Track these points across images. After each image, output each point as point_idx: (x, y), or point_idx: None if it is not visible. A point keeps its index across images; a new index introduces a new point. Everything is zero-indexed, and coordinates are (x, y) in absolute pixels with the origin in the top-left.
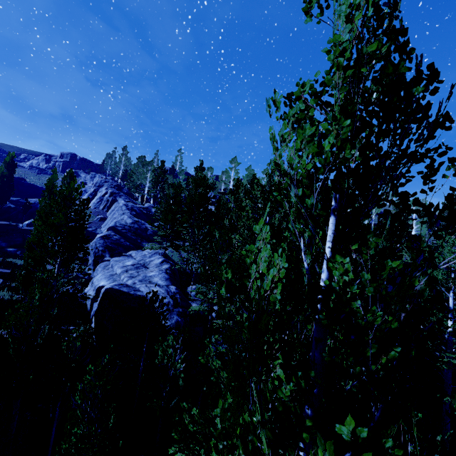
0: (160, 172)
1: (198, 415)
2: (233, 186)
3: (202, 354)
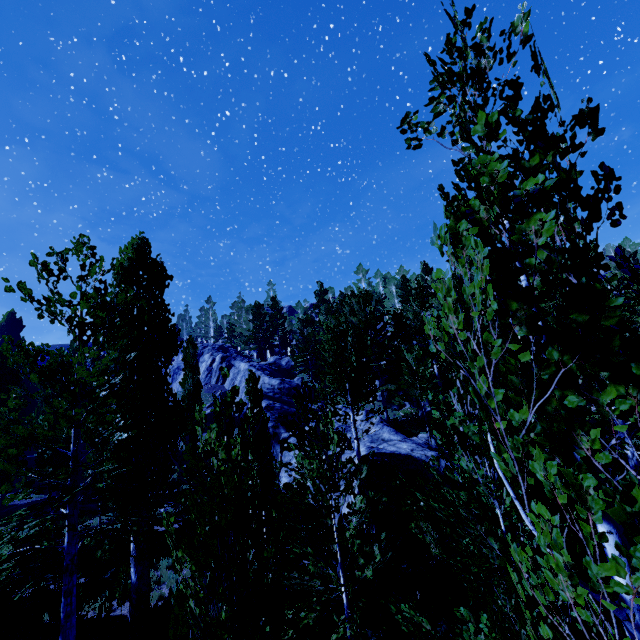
0: (275, 311)
1: None
2: (415, 289)
3: None
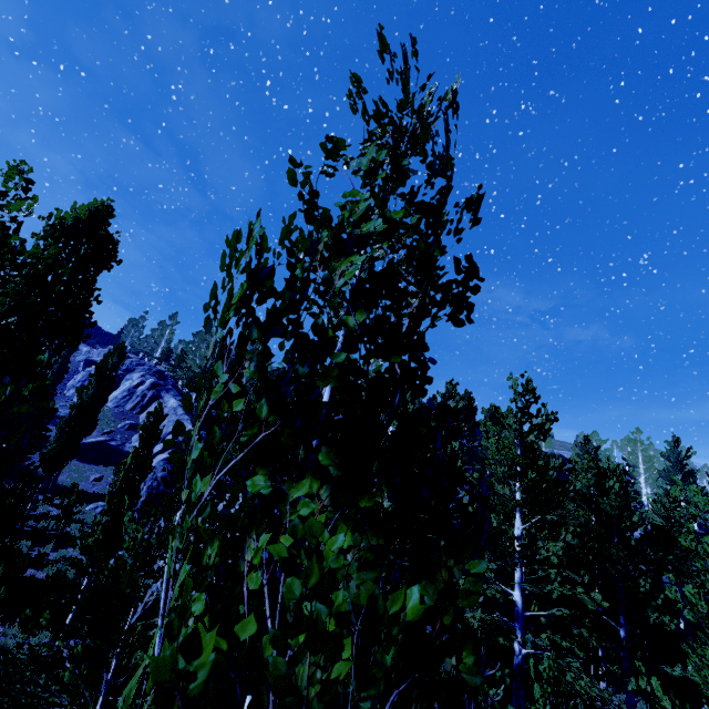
0: None
1: None
2: None
3: None
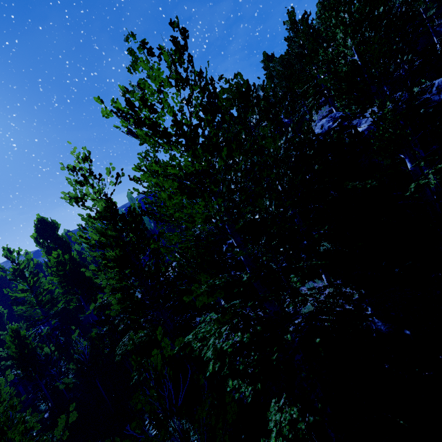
0: None
1: None
2: None
3: None
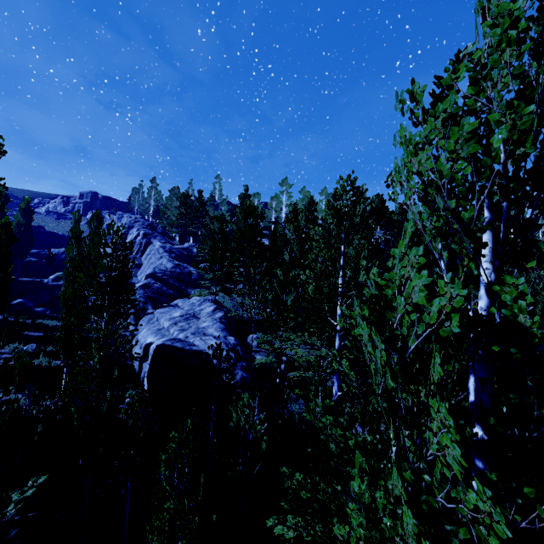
0: (199, 204)
1: (304, 481)
2: (290, 213)
3: (307, 410)
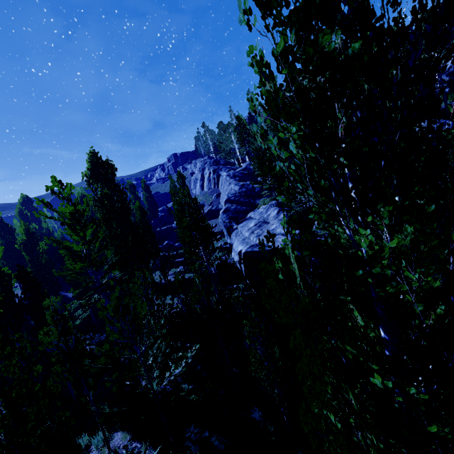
0: (240, 128)
1: None
2: None
3: None
